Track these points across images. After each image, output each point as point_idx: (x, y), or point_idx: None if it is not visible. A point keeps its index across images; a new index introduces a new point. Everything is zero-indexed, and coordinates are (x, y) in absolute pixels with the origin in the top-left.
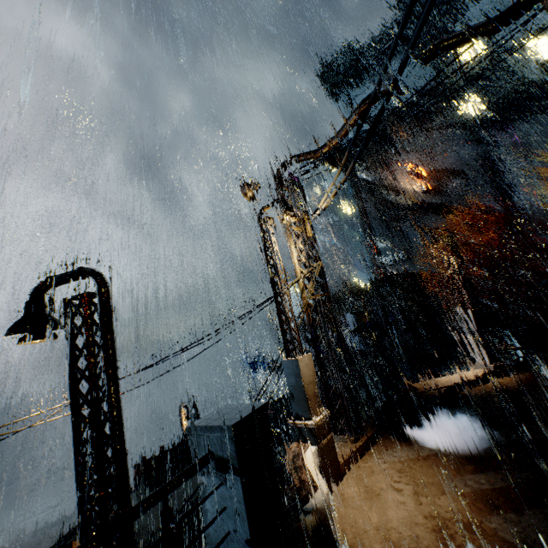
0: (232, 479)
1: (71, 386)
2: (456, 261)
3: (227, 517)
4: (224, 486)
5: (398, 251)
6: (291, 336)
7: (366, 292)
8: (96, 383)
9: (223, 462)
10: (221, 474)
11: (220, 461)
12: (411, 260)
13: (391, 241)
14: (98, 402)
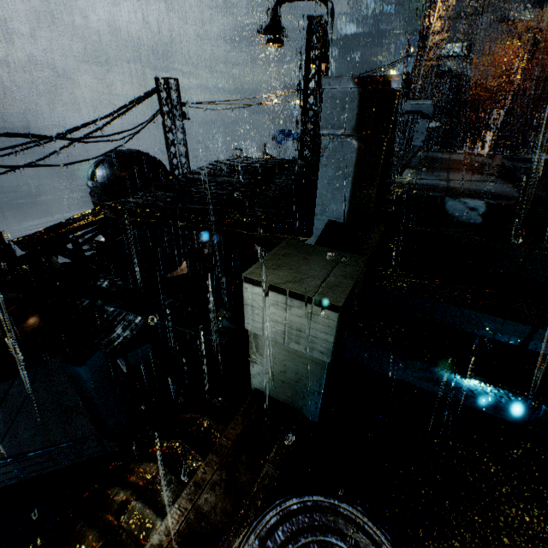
0: (425, 122)
1: (304, 82)
2: (525, 65)
3: (416, 135)
4: (420, 124)
5: (462, 41)
6: (416, 86)
7: (448, 74)
8: (321, 83)
9: (424, 115)
10: (420, 120)
11: (423, 114)
12: (468, 58)
13: (462, 23)
14: (320, 95)
